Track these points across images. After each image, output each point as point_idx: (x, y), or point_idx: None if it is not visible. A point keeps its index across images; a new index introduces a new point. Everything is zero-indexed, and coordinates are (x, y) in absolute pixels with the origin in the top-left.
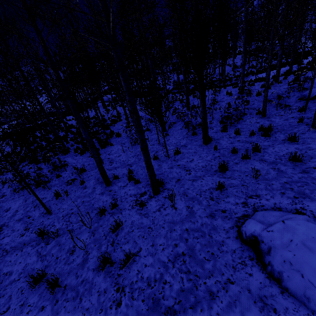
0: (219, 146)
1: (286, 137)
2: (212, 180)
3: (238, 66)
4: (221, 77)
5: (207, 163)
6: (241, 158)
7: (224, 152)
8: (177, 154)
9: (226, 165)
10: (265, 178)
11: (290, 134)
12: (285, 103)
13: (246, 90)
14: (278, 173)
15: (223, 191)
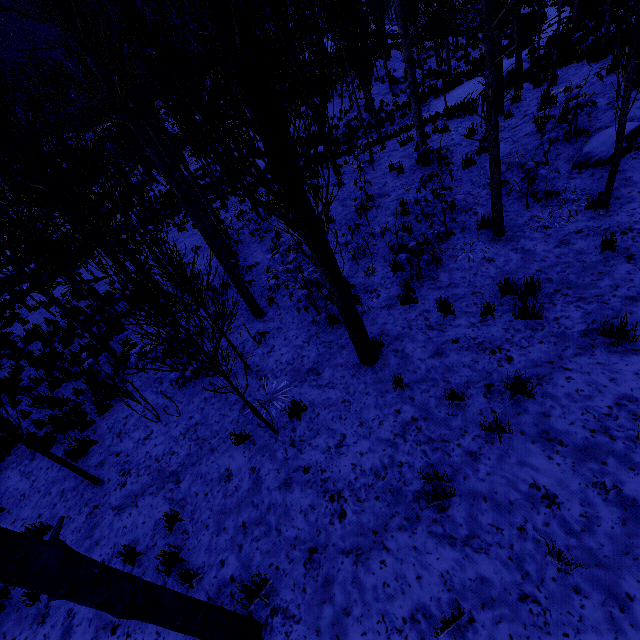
0: (408, 372)
1: (587, 317)
2: (414, 559)
3: (400, 79)
4: (369, 116)
5: (386, 456)
6: (481, 430)
7: (426, 401)
8: (299, 413)
9: (443, 463)
10: (593, 556)
11: (606, 322)
12: (544, 184)
13: (434, 152)
14: (625, 516)
15: (465, 639)
